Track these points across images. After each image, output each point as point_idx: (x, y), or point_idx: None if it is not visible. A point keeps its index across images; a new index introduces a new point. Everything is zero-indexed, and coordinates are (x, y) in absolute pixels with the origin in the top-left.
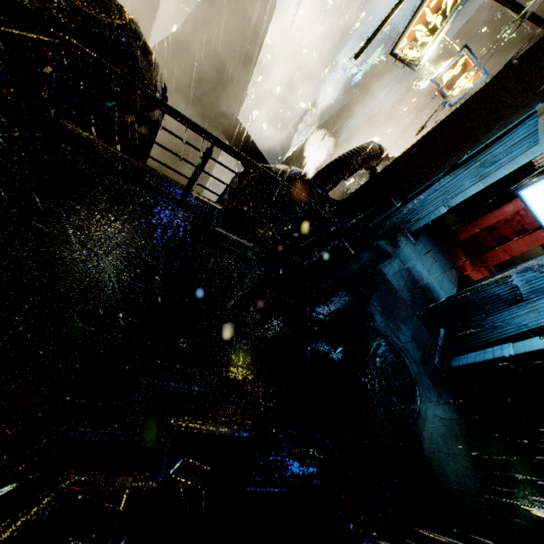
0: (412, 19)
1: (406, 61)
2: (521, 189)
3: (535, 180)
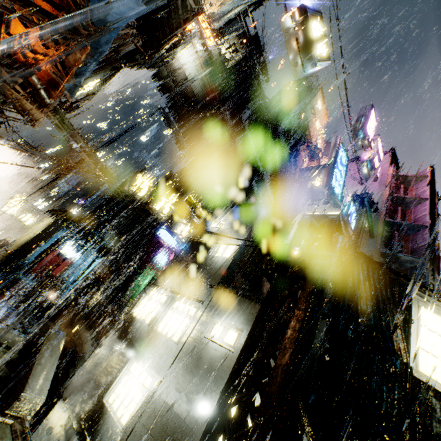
0: (8, 203)
1: (7, 213)
2: (58, 248)
3: (61, 246)
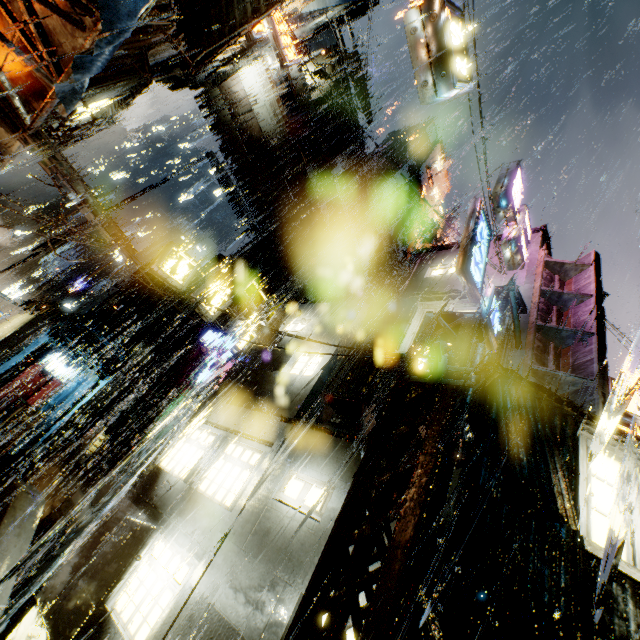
0: None
1: None
2: (40, 362)
3: (44, 358)
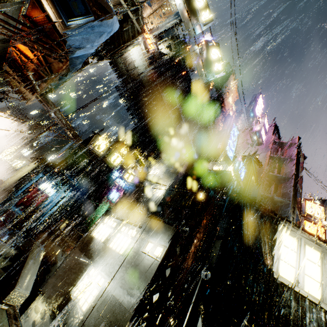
0: (2, 152)
1: (2, 160)
2: (39, 186)
3: (41, 184)
